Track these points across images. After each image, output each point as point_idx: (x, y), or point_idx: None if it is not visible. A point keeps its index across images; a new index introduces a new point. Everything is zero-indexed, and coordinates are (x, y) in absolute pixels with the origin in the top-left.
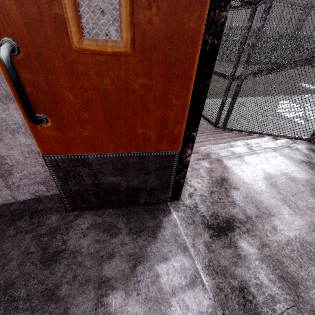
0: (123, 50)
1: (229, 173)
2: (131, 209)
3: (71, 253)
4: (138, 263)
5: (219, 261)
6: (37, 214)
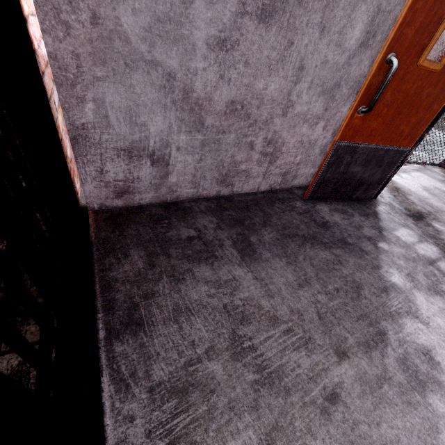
0: (437, 69)
1: (397, 184)
2: (348, 202)
3: (334, 224)
4: (381, 231)
5: (427, 232)
6: (283, 201)
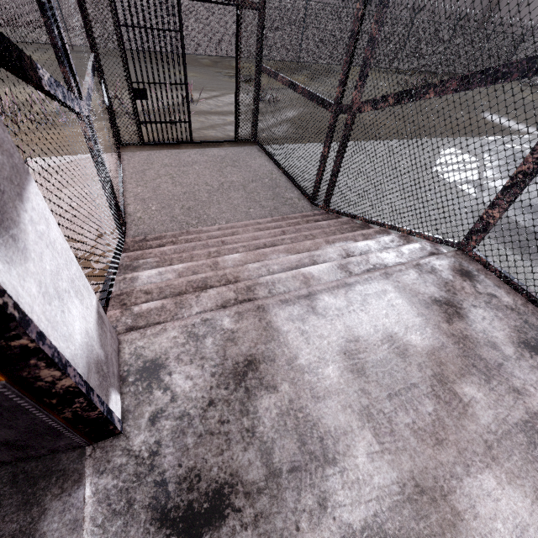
0: None
1: (270, 344)
2: None
3: None
4: None
5: None
6: None
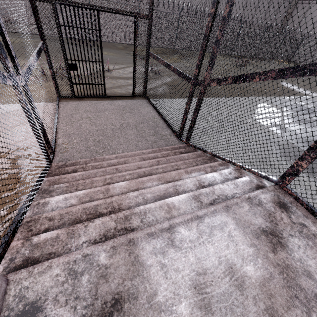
0: None
1: (135, 279)
2: None
3: None
4: None
5: None
6: None
